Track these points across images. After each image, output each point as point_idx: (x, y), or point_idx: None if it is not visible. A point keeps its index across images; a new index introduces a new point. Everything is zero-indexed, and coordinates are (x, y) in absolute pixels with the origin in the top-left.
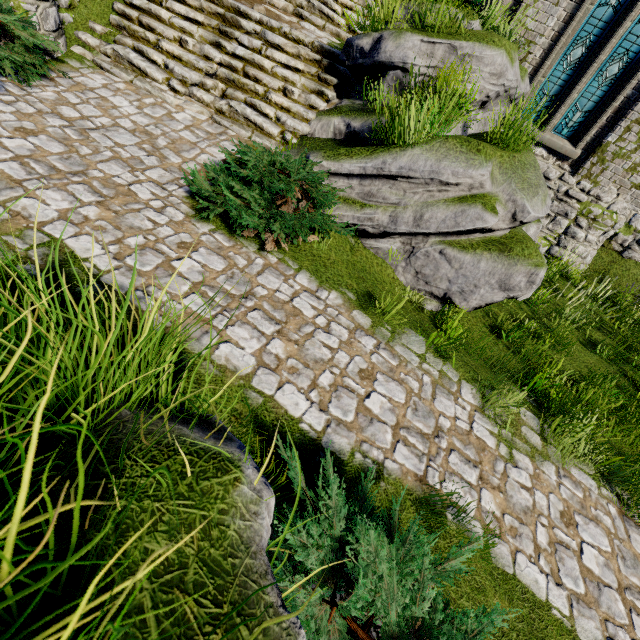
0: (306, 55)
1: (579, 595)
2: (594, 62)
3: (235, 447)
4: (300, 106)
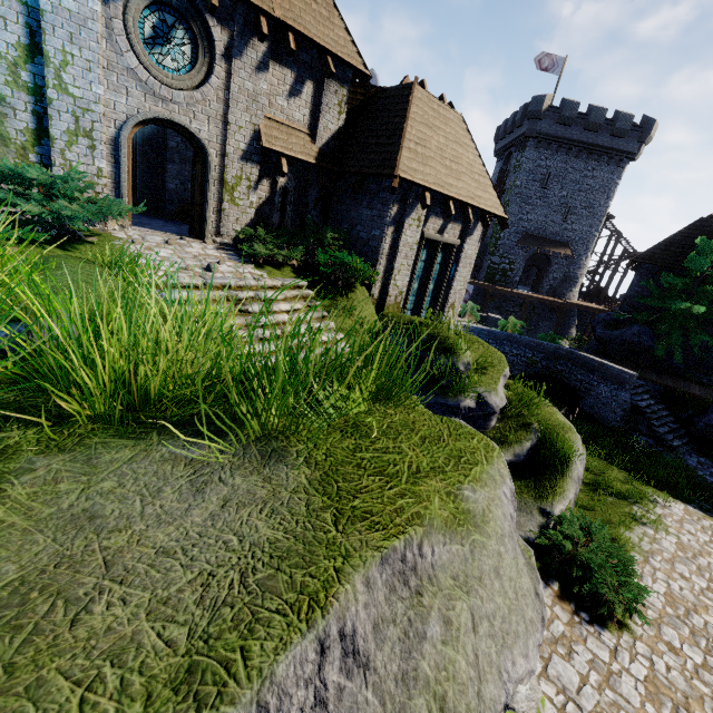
0: None
1: None
2: (428, 289)
3: None
4: None
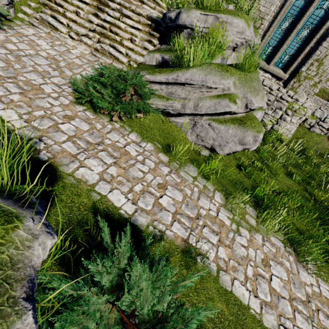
0: (143, 21)
1: (267, 302)
2: (294, 29)
3: (30, 211)
4: (139, 48)
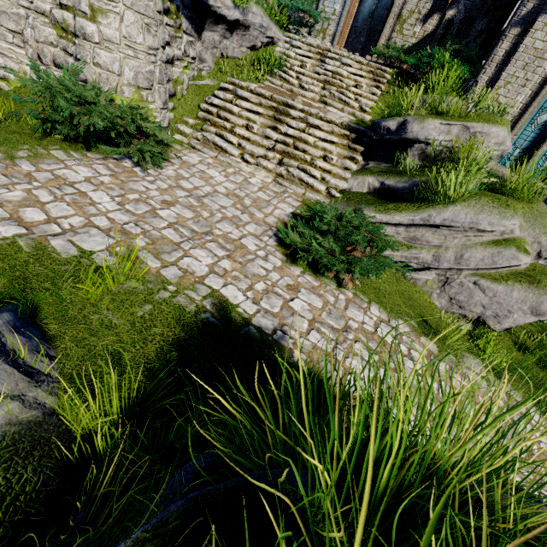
0: (338, 131)
1: None
2: None
3: None
4: (338, 168)
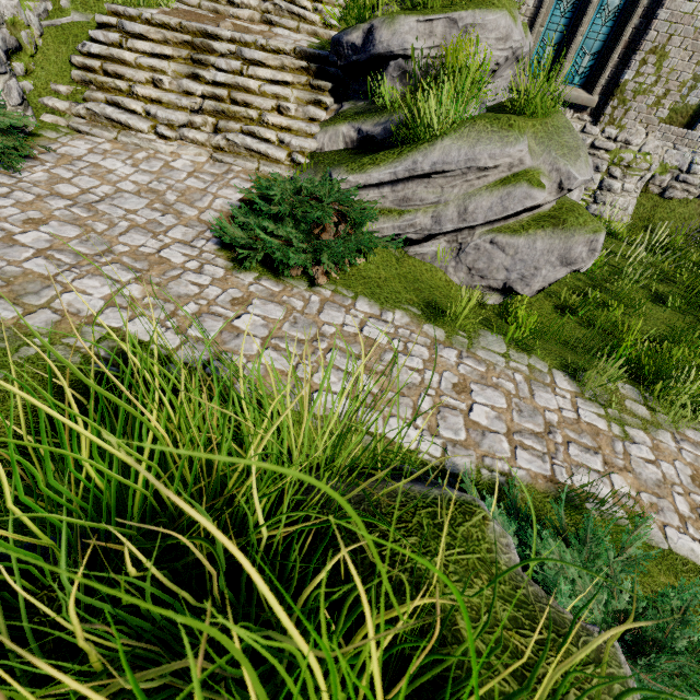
0: (291, 64)
1: None
2: None
3: (453, 490)
4: (300, 122)
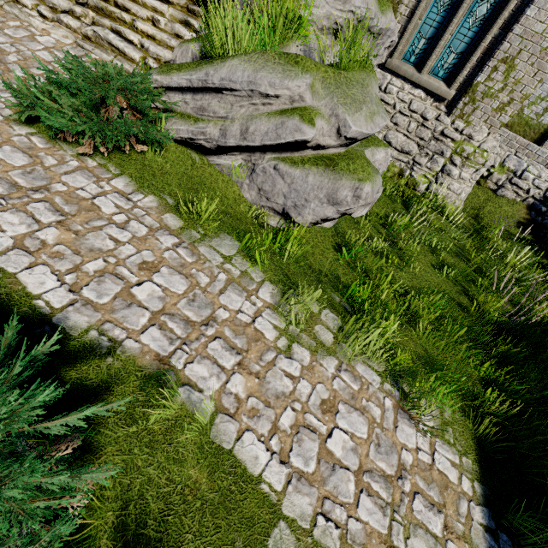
0: None
1: (304, 473)
2: (463, 2)
3: None
4: (166, 34)
